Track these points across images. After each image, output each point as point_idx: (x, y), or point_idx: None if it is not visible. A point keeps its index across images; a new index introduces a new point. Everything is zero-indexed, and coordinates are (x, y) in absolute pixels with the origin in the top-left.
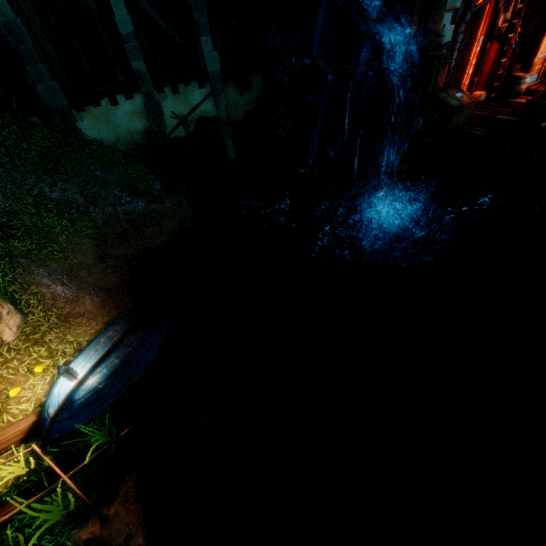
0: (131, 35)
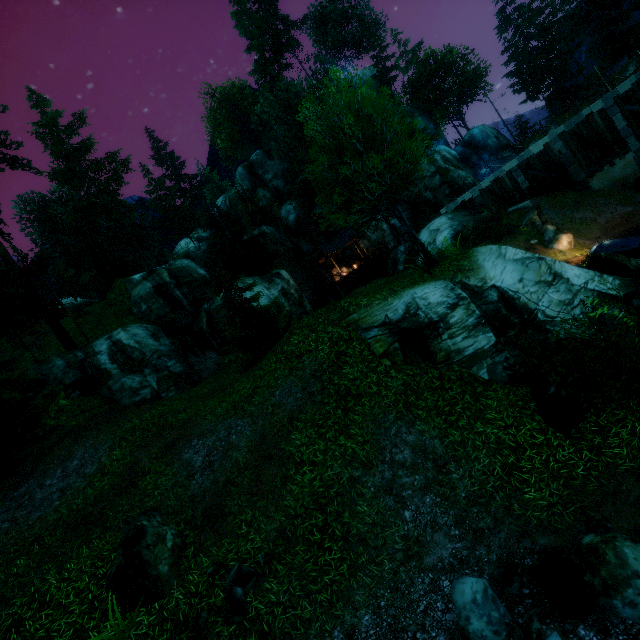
0: (624, 127)
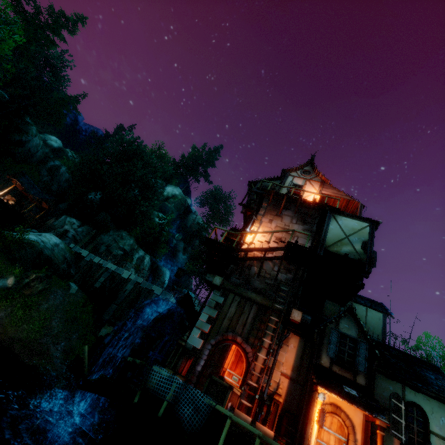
0: None
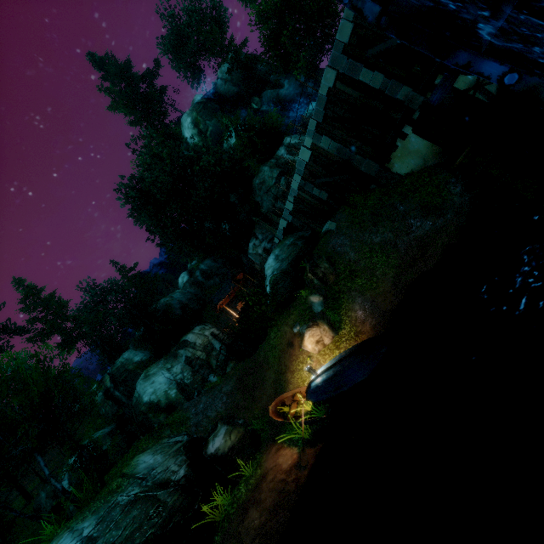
0: (385, 80)
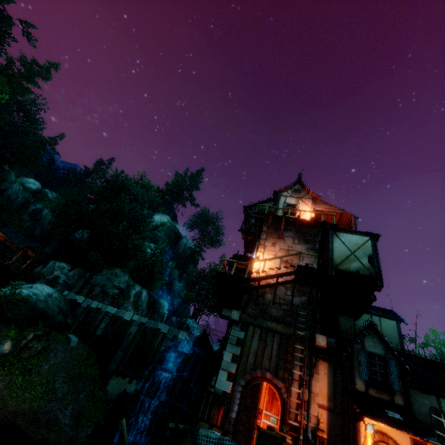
0: None
